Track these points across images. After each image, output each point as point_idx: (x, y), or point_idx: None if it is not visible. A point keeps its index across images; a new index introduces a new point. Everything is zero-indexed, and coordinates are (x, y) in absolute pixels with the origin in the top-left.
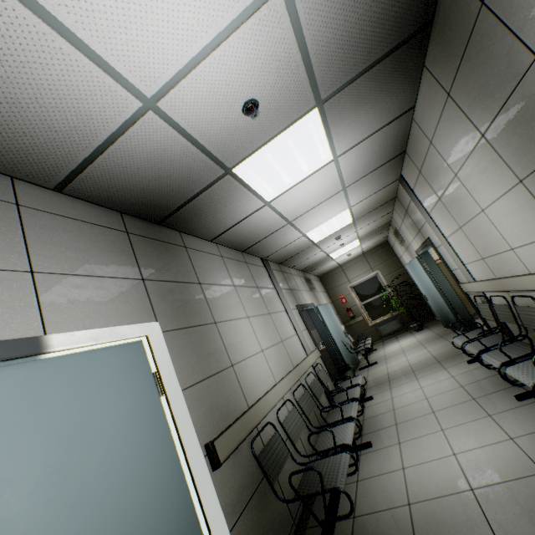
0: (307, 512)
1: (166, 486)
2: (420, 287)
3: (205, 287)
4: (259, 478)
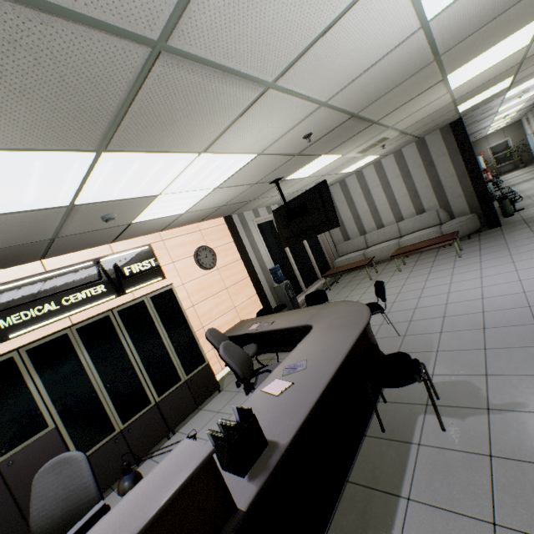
0: None
1: None
2: (531, 147)
3: None
4: None
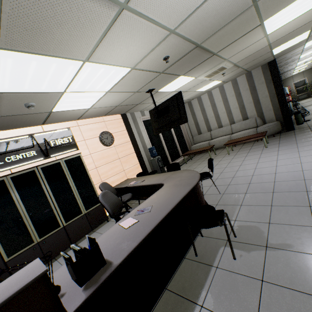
0: None
1: None
2: None
3: None
4: None
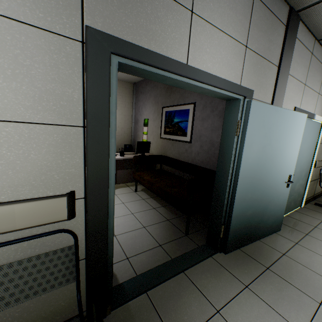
0: (316, 197)
1: (309, 163)
2: None
3: None
4: (315, 179)
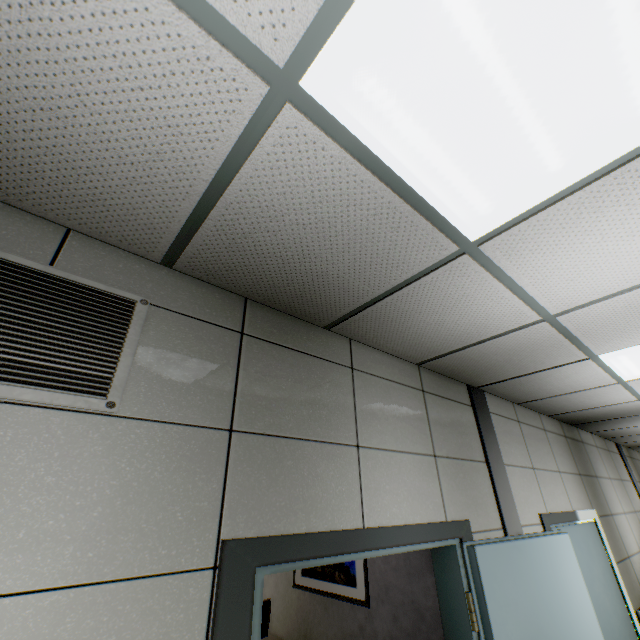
0: None
1: (627, 622)
2: None
3: (598, 479)
4: None
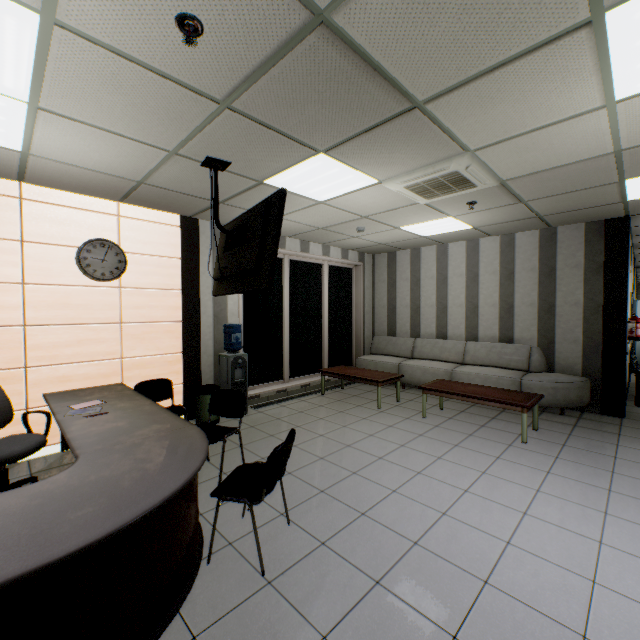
0: None
1: None
2: None
3: None
4: None
